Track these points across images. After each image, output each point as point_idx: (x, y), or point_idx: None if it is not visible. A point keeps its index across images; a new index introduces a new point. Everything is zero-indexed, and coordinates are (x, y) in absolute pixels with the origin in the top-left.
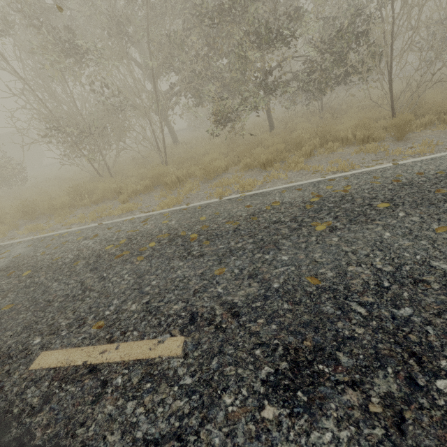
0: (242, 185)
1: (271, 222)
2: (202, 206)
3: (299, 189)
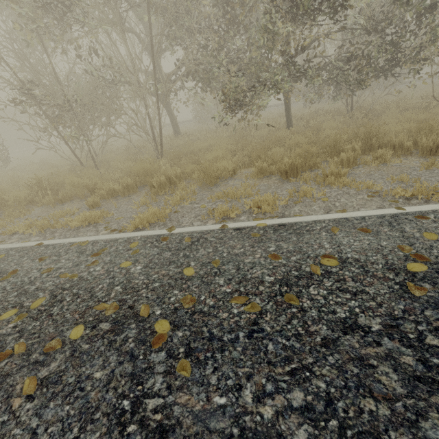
0: (257, 202)
1: (335, 323)
2: (192, 236)
3: (366, 230)
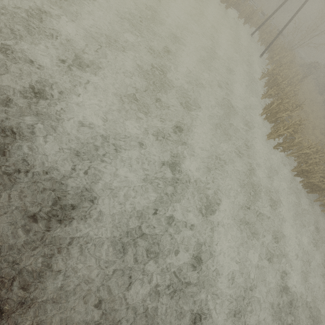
0: None
1: None
2: None
3: None
